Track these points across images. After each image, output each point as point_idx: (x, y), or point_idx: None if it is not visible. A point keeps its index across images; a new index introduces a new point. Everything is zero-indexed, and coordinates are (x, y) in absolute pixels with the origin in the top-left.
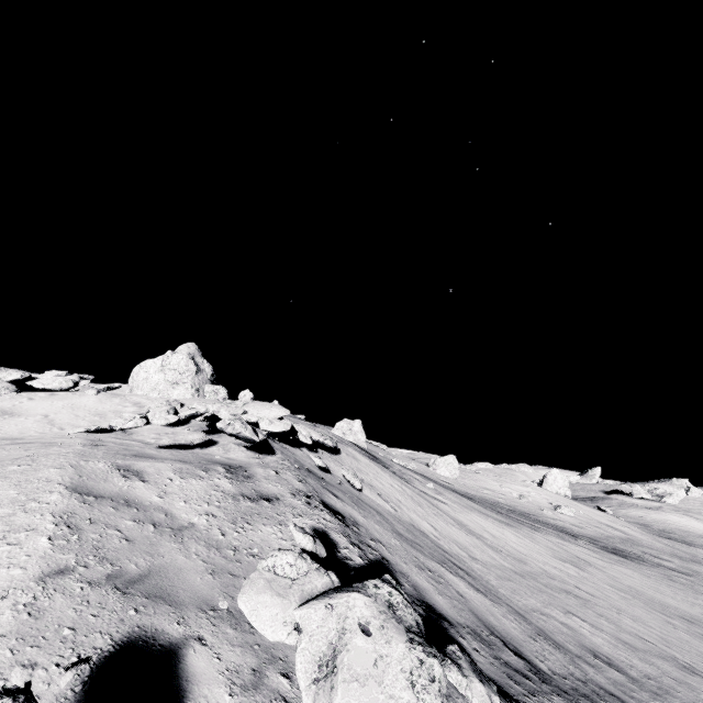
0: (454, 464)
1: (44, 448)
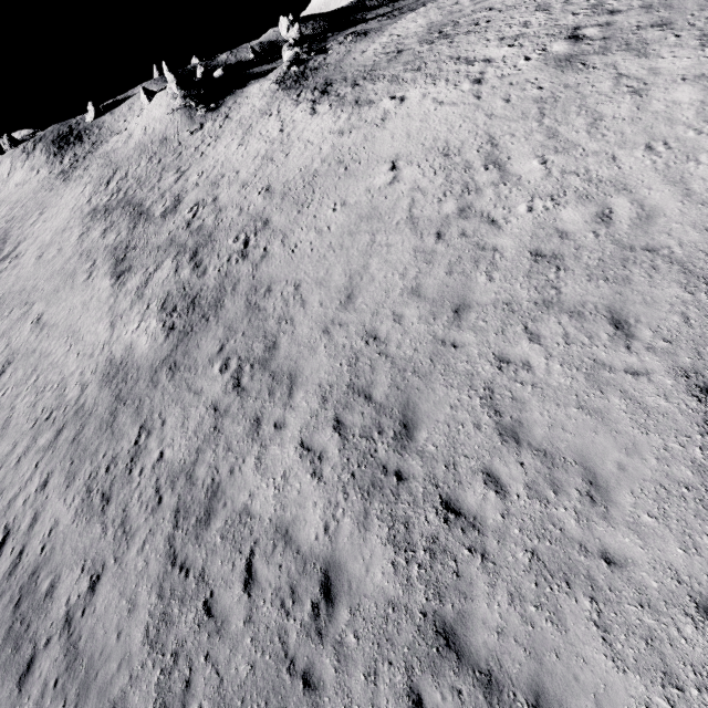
0: (142, 96)
1: None
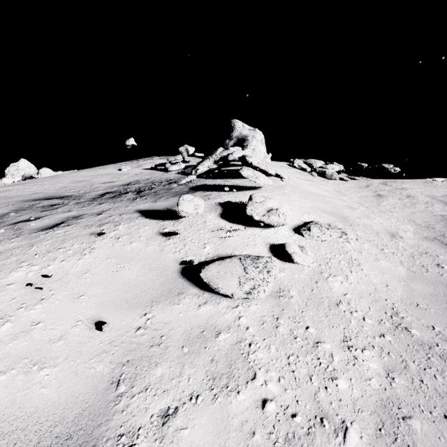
0: None
1: (402, 181)
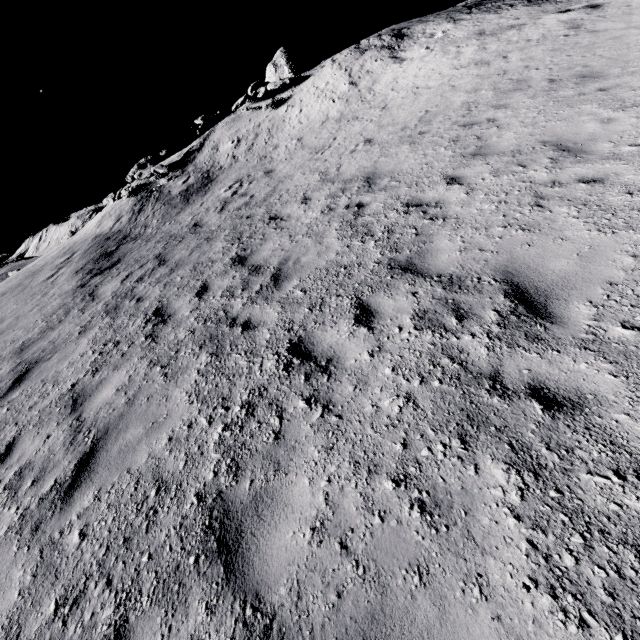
0: None
1: None
